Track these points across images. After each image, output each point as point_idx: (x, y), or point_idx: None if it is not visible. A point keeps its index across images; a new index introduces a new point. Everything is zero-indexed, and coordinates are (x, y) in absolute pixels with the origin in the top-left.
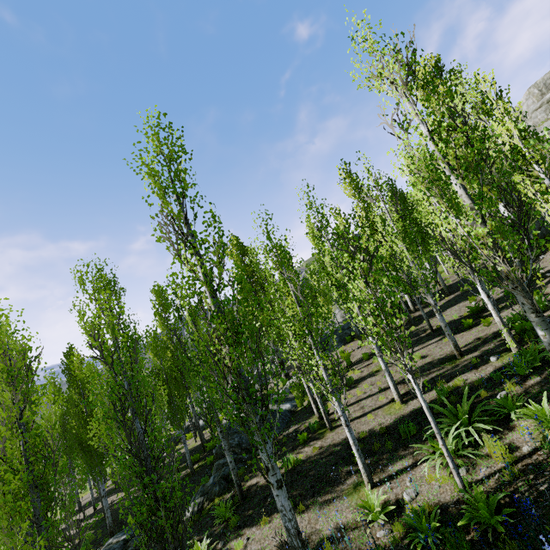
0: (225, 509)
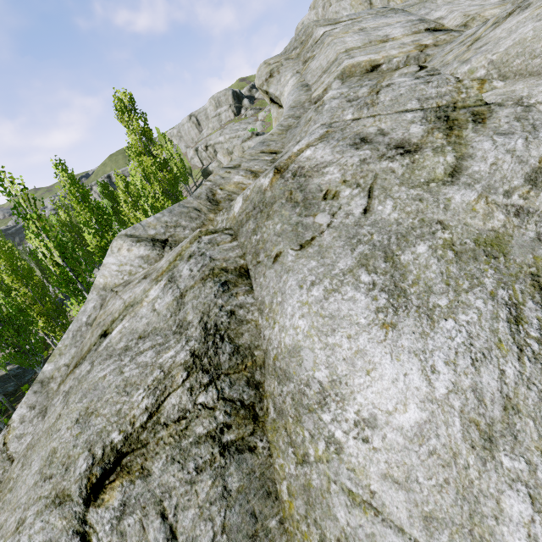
0: (5, 421)
